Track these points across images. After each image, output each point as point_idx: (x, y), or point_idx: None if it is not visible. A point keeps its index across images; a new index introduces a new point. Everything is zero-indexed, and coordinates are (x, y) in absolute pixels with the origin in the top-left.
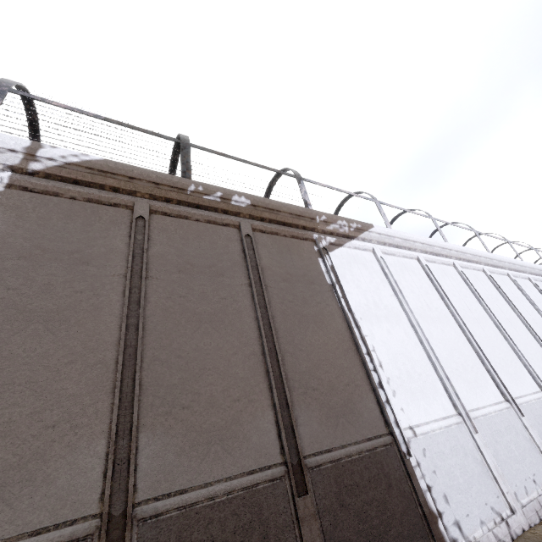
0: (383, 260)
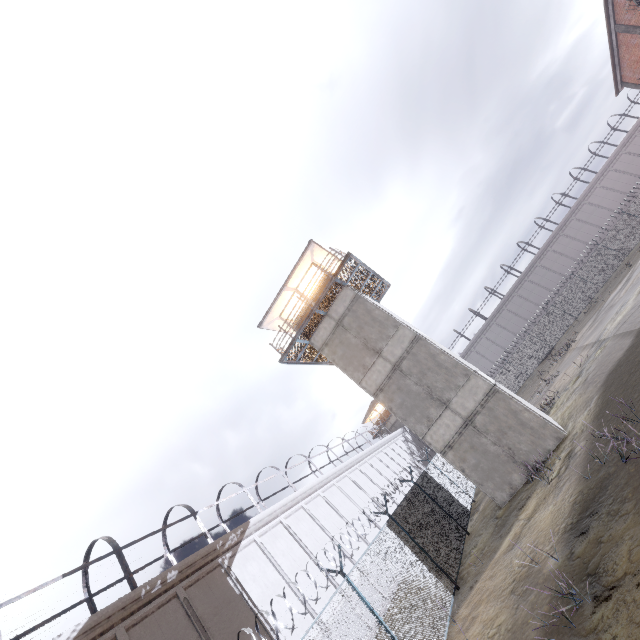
0: (262, 543)
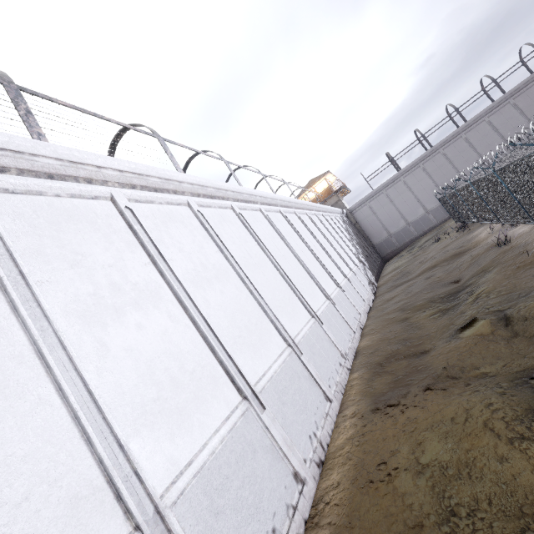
0: None
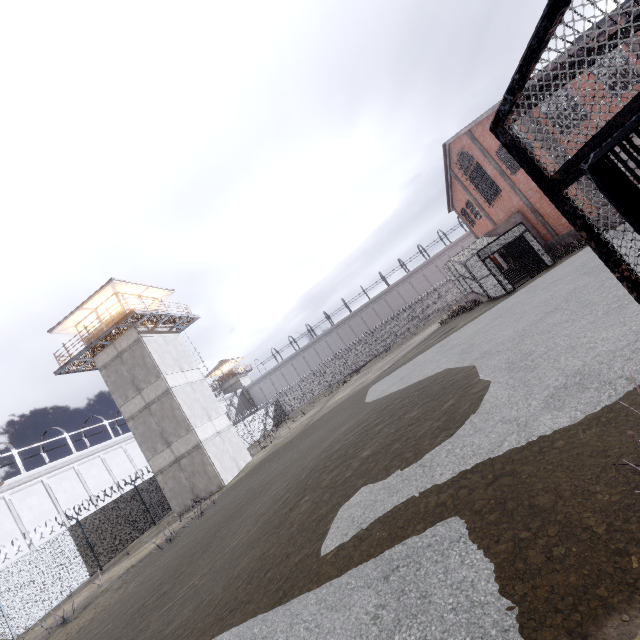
0: (11, 500)
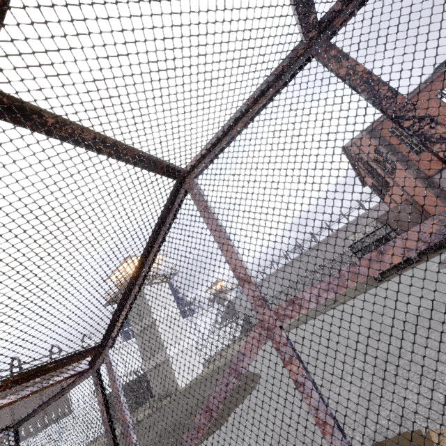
0: None
